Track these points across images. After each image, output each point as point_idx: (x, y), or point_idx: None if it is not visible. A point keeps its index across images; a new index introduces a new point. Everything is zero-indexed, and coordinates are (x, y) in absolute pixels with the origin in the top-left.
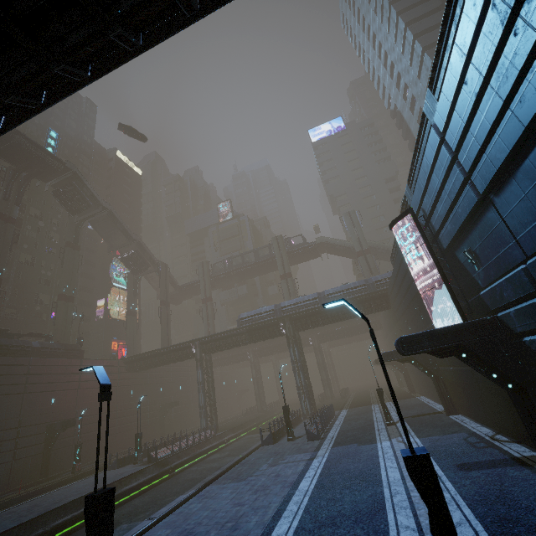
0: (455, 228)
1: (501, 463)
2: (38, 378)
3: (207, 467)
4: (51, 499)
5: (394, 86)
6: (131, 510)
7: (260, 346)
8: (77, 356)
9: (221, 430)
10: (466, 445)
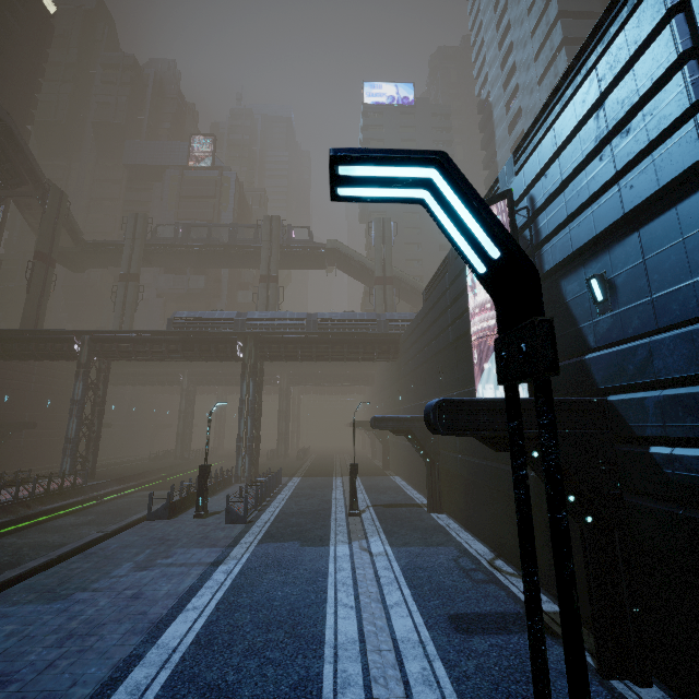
0: (595, 228)
1: (515, 623)
2: None
3: (35, 541)
4: None
5: (499, 63)
6: None
7: (202, 369)
8: None
9: (99, 479)
10: (459, 572)
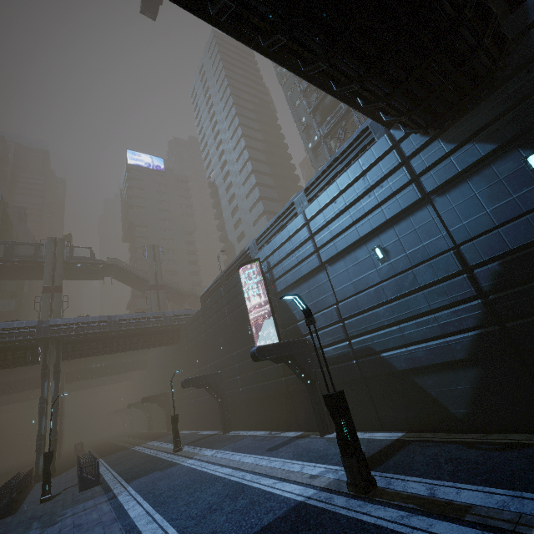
0: (294, 279)
1: (291, 441)
2: None
3: None
4: None
5: (220, 167)
6: None
7: None
8: None
9: None
10: (259, 441)
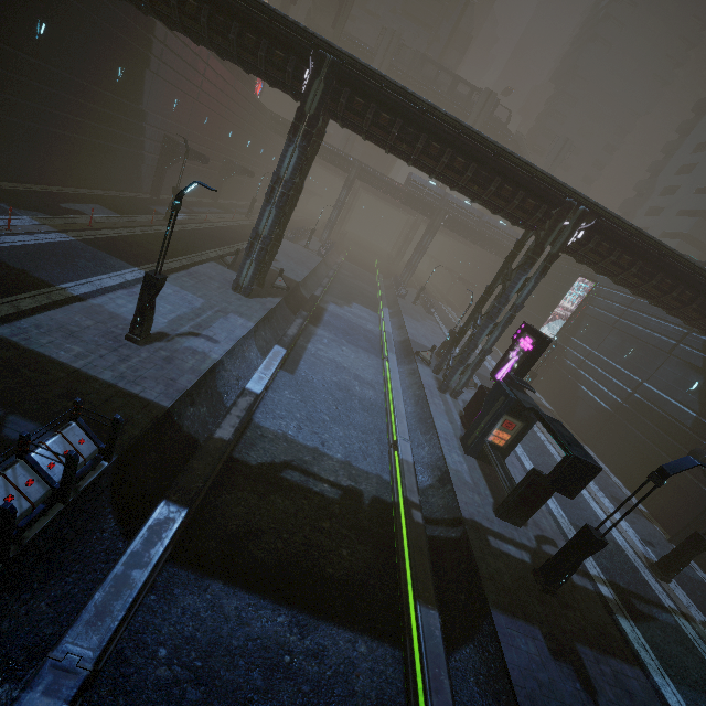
0: (596, 316)
1: None
2: (233, 105)
3: (353, 282)
4: (290, 254)
5: None
6: (343, 293)
7: None
8: (250, 88)
9: None
10: None
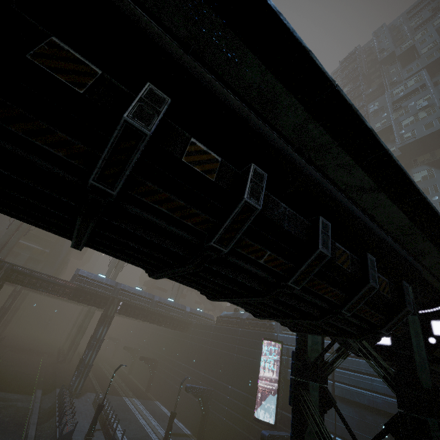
0: None
1: None
2: None
3: None
4: None
5: None
6: None
7: None
8: None
9: None
10: None
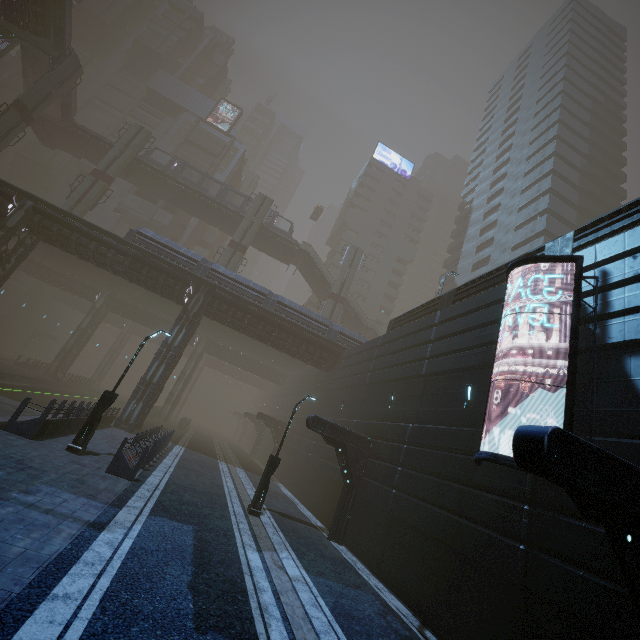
0: None
1: None
2: None
3: None
4: None
5: (490, 182)
6: None
7: (126, 297)
8: None
9: None
10: (397, 638)
